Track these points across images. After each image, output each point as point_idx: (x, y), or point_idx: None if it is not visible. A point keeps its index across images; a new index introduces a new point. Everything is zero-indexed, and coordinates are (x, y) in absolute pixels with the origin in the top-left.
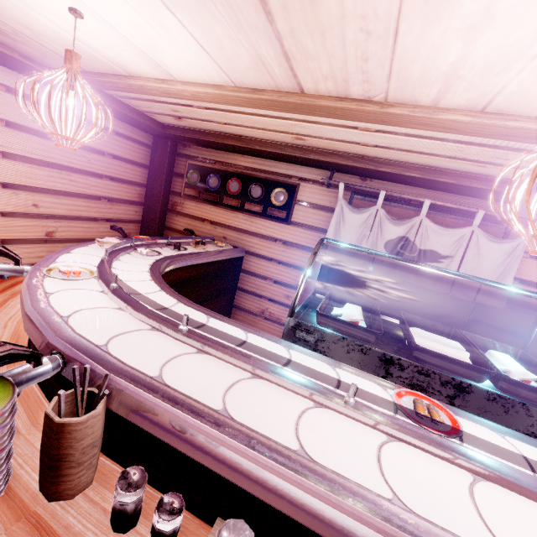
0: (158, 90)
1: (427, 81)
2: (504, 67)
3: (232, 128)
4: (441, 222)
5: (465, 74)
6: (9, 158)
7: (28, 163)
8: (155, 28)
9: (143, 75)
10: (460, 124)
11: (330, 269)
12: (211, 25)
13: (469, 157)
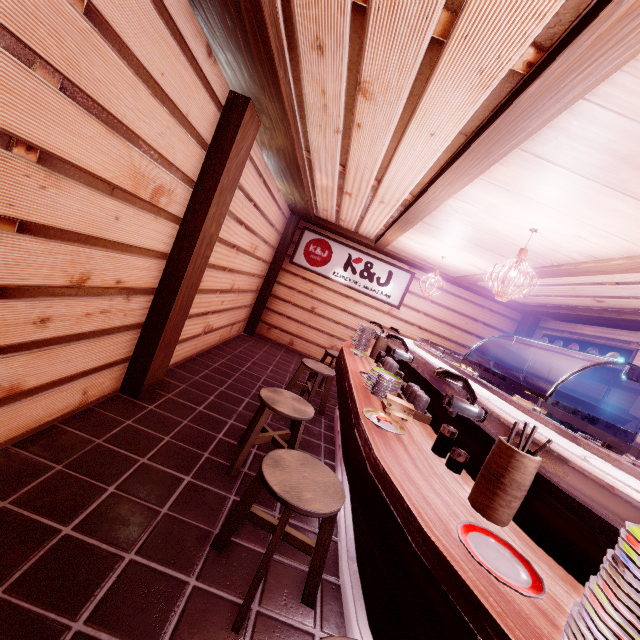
0: (485, 278)
1: (551, 253)
2: (555, 243)
3: (554, 299)
4: None
5: (553, 248)
6: (427, 316)
7: (434, 319)
8: (465, 256)
9: (479, 273)
10: (596, 268)
11: None
12: (474, 252)
13: None
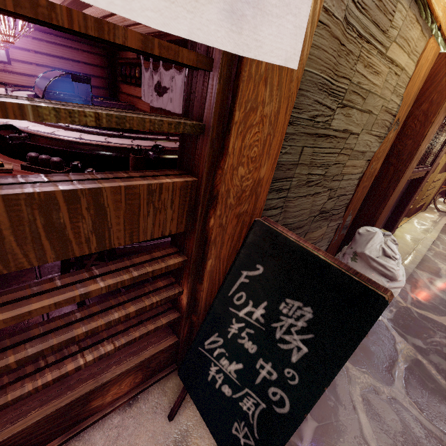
0: None
1: None
2: None
3: None
4: (176, 70)
5: None
6: (42, 67)
7: (49, 69)
8: None
9: None
10: None
11: (153, 111)
12: None
13: (125, 26)
